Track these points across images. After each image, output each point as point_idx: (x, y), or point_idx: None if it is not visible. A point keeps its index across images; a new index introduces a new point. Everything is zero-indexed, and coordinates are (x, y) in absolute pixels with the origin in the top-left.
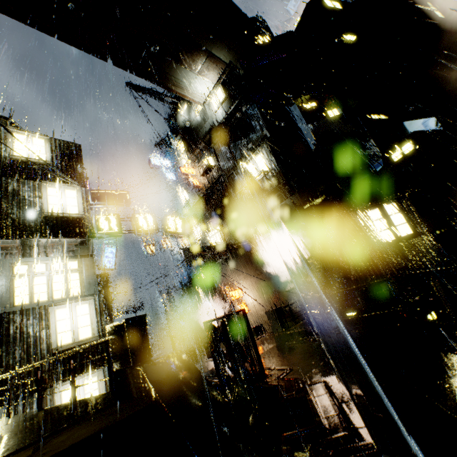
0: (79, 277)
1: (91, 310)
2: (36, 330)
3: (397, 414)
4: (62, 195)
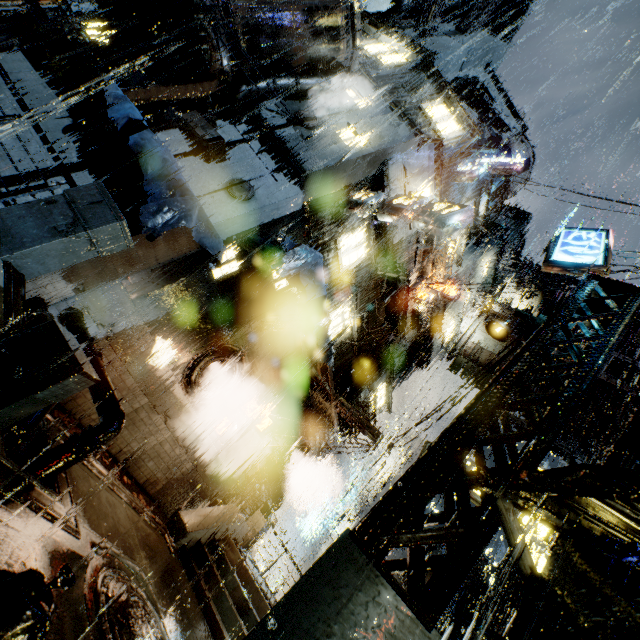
0: None
1: None
2: None
3: None
4: None
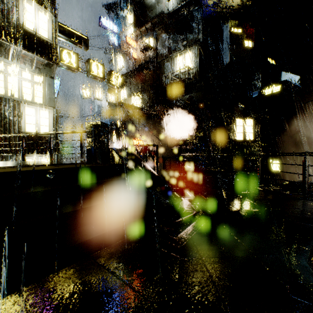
0: (42, 90)
1: (50, 117)
2: (10, 115)
3: (226, 198)
4: (36, 15)
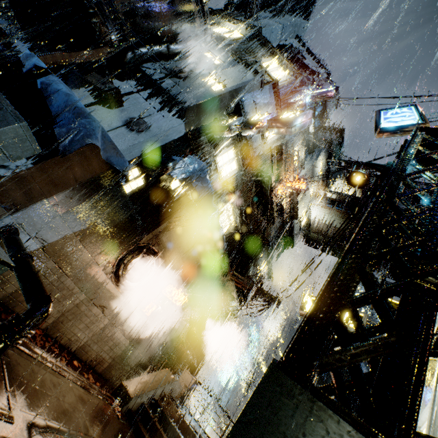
0: None
1: None
2: None
3: None
4: None
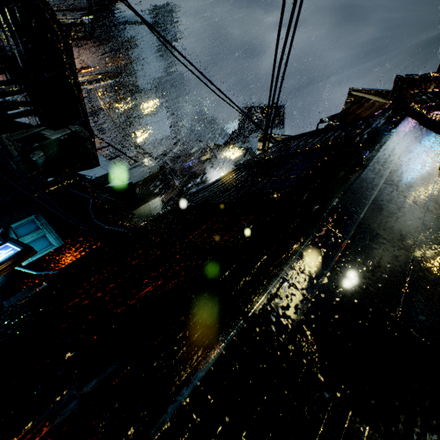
0: None
1: None
2: None
3: None
4: None
